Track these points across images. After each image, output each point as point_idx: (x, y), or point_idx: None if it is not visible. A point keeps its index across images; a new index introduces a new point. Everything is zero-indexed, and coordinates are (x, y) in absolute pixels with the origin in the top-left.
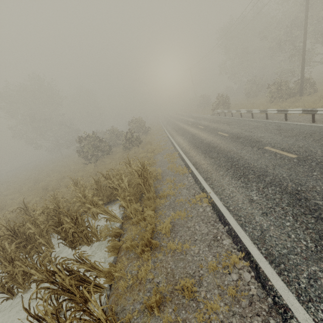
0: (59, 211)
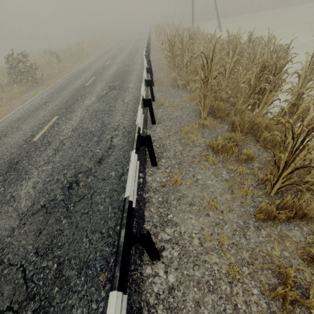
0: None
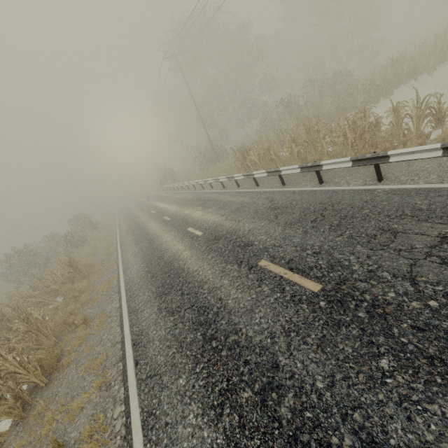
0: (1, 308)
